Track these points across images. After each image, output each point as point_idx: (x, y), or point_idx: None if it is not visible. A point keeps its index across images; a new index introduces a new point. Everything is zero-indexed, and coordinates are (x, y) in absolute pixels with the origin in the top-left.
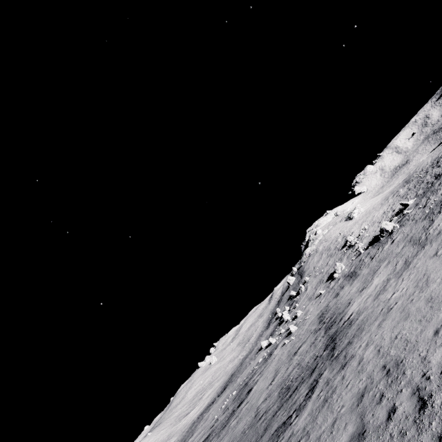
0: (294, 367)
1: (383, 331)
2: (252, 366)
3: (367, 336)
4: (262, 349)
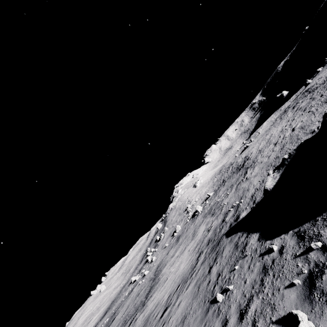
0: (133, 305)
1: (159, 293)
2: (122, 297)
3: (155, 294)
4: (132, 283)
